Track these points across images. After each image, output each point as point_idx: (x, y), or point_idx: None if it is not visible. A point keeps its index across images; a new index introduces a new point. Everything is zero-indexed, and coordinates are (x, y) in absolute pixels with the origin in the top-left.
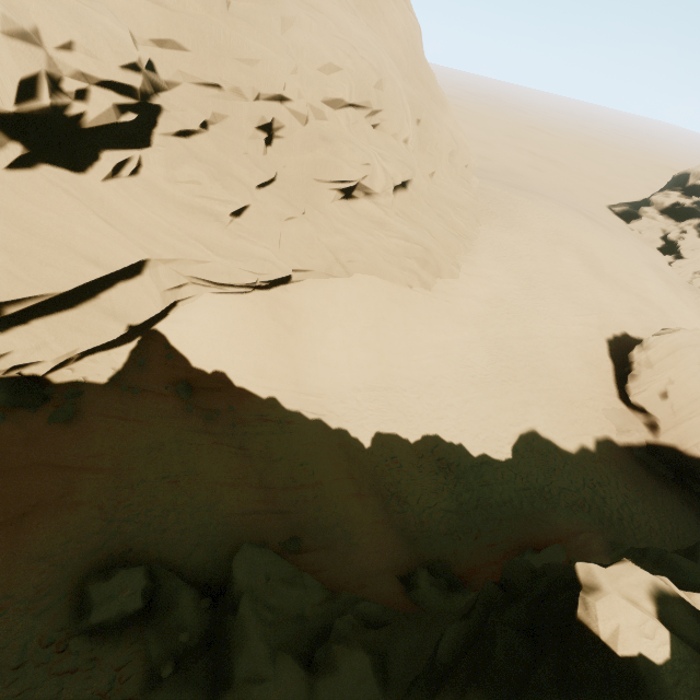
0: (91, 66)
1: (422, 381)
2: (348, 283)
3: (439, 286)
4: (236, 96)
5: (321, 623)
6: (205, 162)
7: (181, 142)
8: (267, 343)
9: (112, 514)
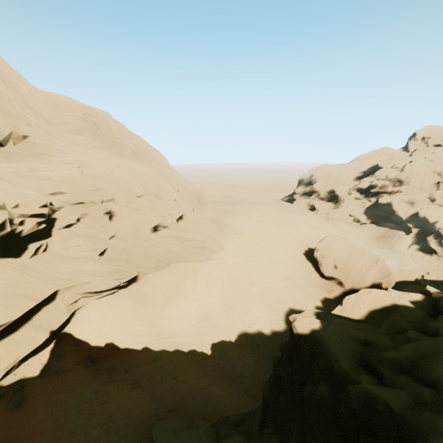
0: (26, 210)
1: (226, 306)
2: (169, 270)
3: (216, 257)
4: (92, 204)
5: (212, 439)
6: (81, 235)
7: (67, 230)
8: (133, 317)
9: None
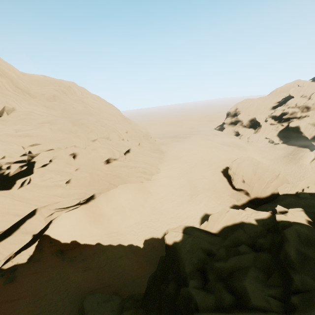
0: (11, 159)
1: (158, 213)
2: (117, 190)
3: (153, 177)
4: (59, 149)
5: (120, 310)
6: (53, 171)
7: (43, 168)
8: (91, 223)
9: (33, 313)
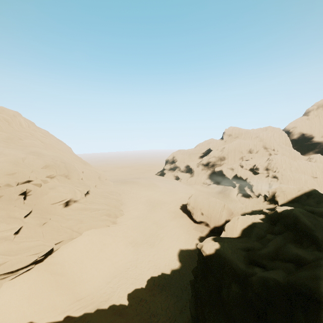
0: None
1: (133, 259)
2: (82, 238)
3: (119, 220)
4: (7, 187)
5: None
6: None
7: None
8: (52, 289)
9: None
